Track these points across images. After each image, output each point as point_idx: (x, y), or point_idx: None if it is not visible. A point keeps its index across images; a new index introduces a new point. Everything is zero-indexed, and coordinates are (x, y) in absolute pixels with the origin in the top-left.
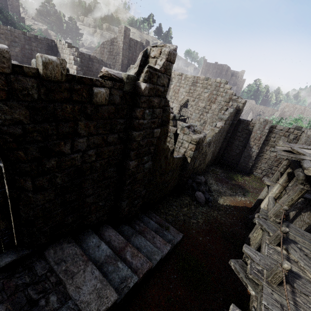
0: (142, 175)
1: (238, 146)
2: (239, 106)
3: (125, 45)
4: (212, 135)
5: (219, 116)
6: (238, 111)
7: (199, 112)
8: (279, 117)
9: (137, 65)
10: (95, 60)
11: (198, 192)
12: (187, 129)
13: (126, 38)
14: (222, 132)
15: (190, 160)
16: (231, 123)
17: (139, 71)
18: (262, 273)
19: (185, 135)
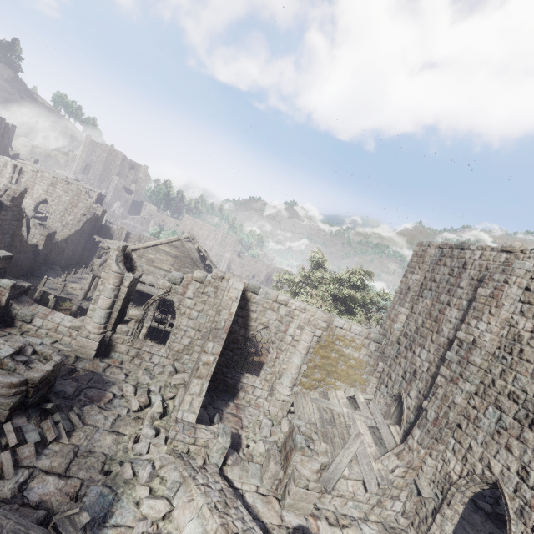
0: (3, 246)
1: None
2: (98, 213)
3: None
4: (69, 234)
5: (77, 220)
6: (99, 217)
7: (61, 214)
8: (159, 228)
9: (3, 191)
10: None
11: (52, 273)
12: (39, 225)
13: None
14: (82, 233)
15: (42, 248)
16: (93, 227)
17: (4, 193)
18: (68, 276)
19: (38, 230)
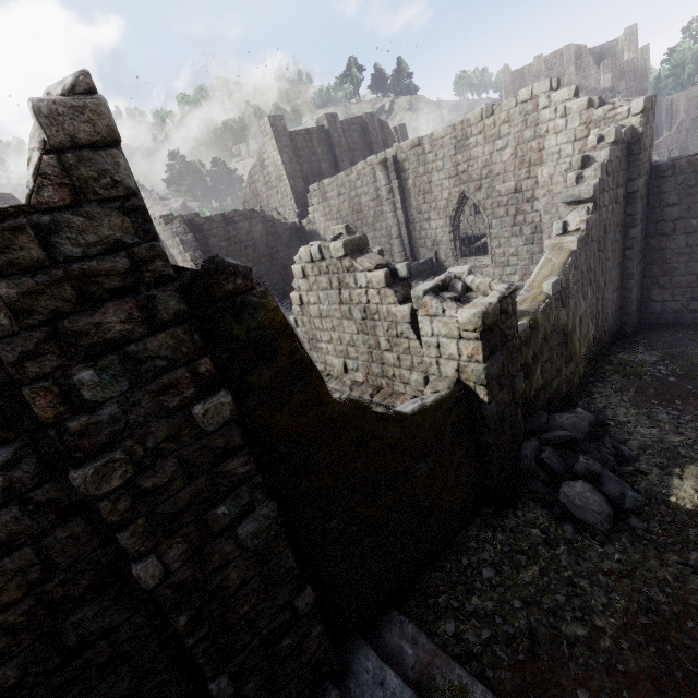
0: (250, 563)
1: (690, 251)
2: (628, 127)
3: (284, 153)
4: (561, 266)
5: (566, 195)
6: (635, 143)
7: (509, 211)
8: None
9: None
10: (238, 216)
11: (571, 483)
12: (432, 297)
13: (281, 137)
14: (599, 237)
15: (485, 393)
16: (626, 193)
17: None
18: None
19: (436, 320)
